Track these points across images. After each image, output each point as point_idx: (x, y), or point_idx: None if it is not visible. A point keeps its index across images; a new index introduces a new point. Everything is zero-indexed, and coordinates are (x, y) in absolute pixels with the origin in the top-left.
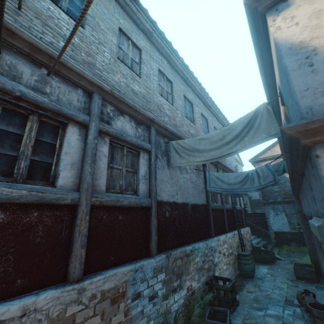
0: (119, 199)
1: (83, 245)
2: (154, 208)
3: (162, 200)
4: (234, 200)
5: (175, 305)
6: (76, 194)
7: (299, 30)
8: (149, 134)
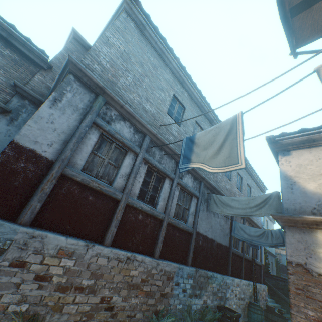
0: (179, 223)
1: (162, 241)
2: (194, 235)
3: (199, 232)
4: (255, 253)
5: (194, 306)
6: (163, 214)
7: (291, 169)
8: (199, 186)
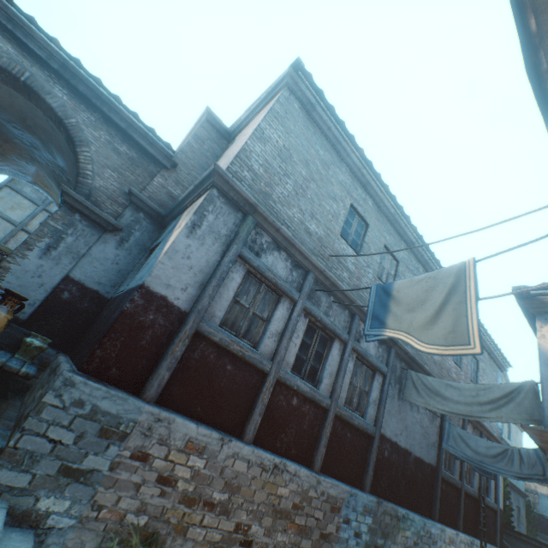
0: (352, 417)
1: (325, 445)
2: (376, 439)
3: (384, 434)
4: (485, 485)
5: None
6: (329, 400)
7: None
8: (387, 355)
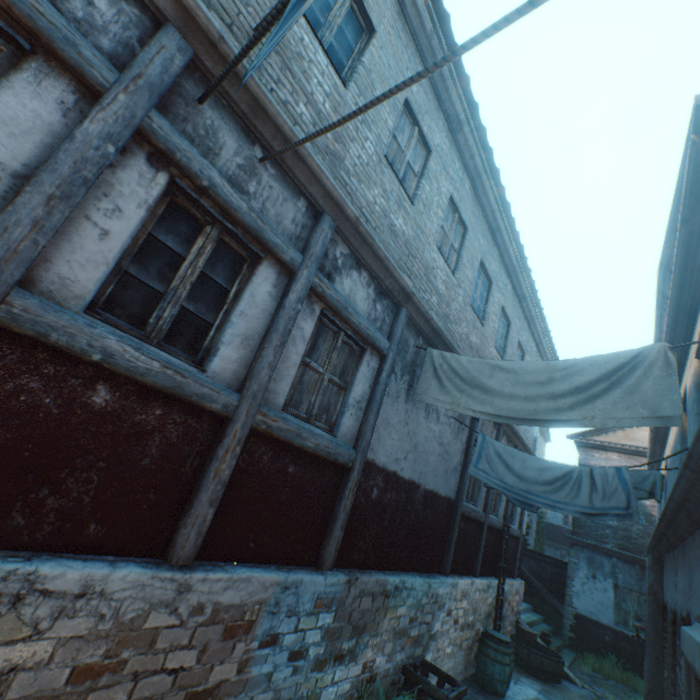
0: (301, 433)
1: (215, 500)
2: (356, 472)
3: (375, 462)
4: (511, 510)
5: (331, 690)
6: (235, 397)
7: None
8: (393, 320)
